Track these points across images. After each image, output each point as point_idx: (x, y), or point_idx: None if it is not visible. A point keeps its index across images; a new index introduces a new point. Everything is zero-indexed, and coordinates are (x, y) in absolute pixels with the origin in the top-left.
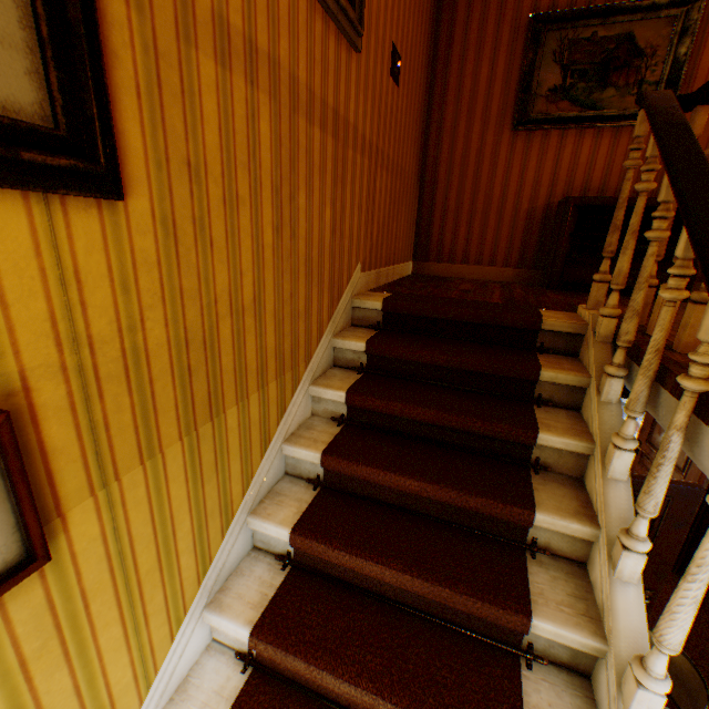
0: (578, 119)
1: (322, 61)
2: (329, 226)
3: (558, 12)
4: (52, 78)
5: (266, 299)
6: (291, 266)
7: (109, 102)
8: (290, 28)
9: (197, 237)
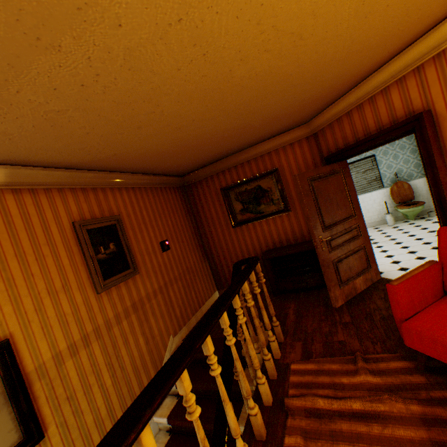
0: (256, 217)
1: (120, 298)
2: (144, 343)
3: (229, 186)
4: (22, 427)
5: (114, 405)
6: (125, 379)
7: (38, 415)
8: (101, 309)
9: (76, 415)
